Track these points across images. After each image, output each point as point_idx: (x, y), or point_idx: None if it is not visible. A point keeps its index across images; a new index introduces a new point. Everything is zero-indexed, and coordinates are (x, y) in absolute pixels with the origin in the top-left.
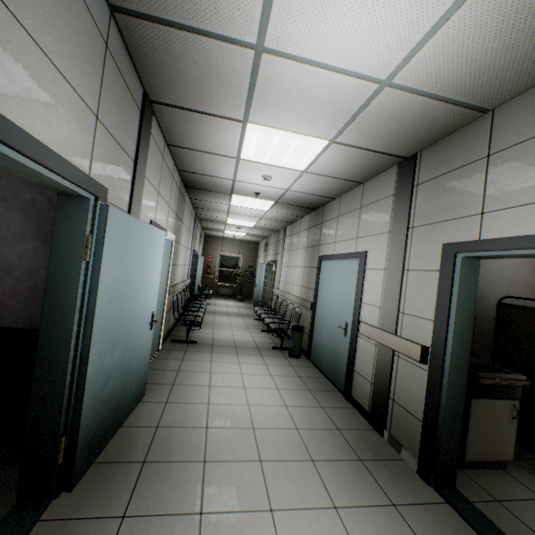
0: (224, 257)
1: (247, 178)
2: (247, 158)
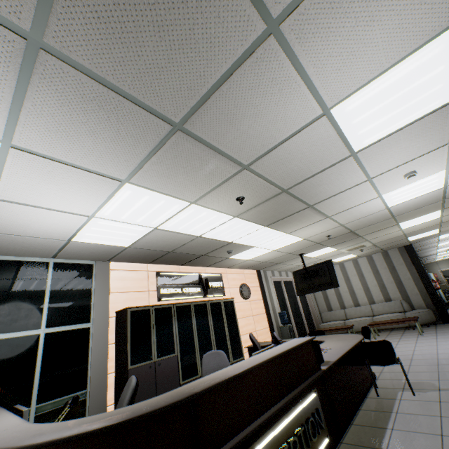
0: (443, 271)
1: (440, 251)
2: (438, 250)
